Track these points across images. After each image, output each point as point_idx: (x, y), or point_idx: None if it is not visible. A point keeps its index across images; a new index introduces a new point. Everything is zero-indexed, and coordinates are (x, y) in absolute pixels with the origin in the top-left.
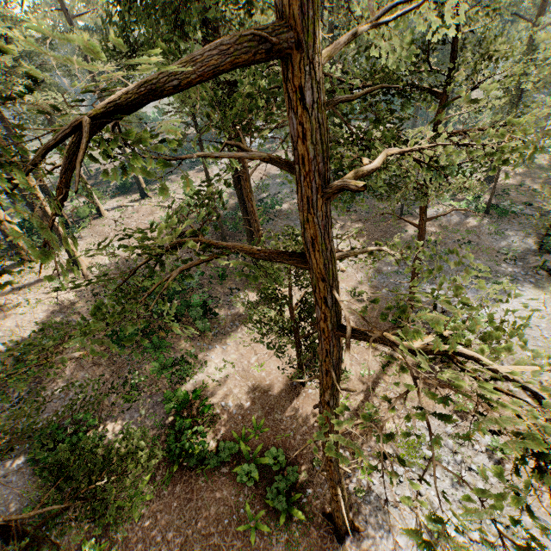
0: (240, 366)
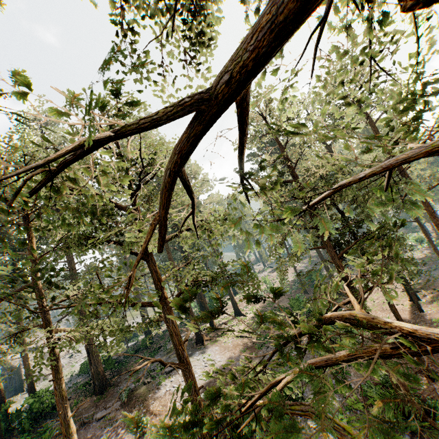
0: None
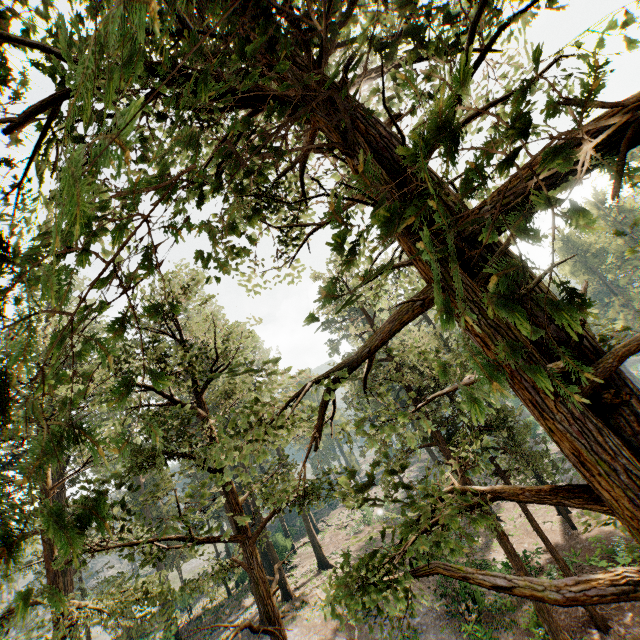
0: (521, 551)
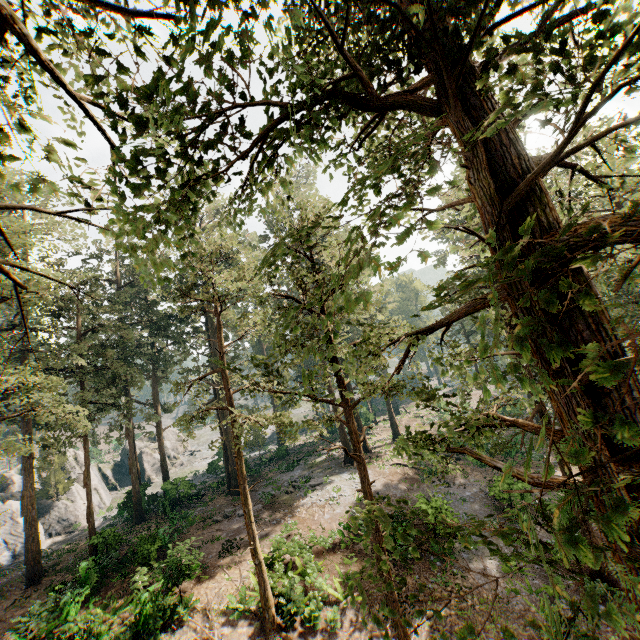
0: None
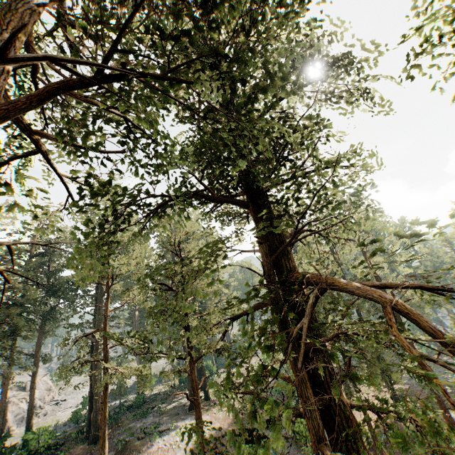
0: (359, 419)
